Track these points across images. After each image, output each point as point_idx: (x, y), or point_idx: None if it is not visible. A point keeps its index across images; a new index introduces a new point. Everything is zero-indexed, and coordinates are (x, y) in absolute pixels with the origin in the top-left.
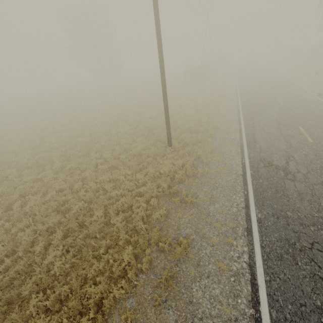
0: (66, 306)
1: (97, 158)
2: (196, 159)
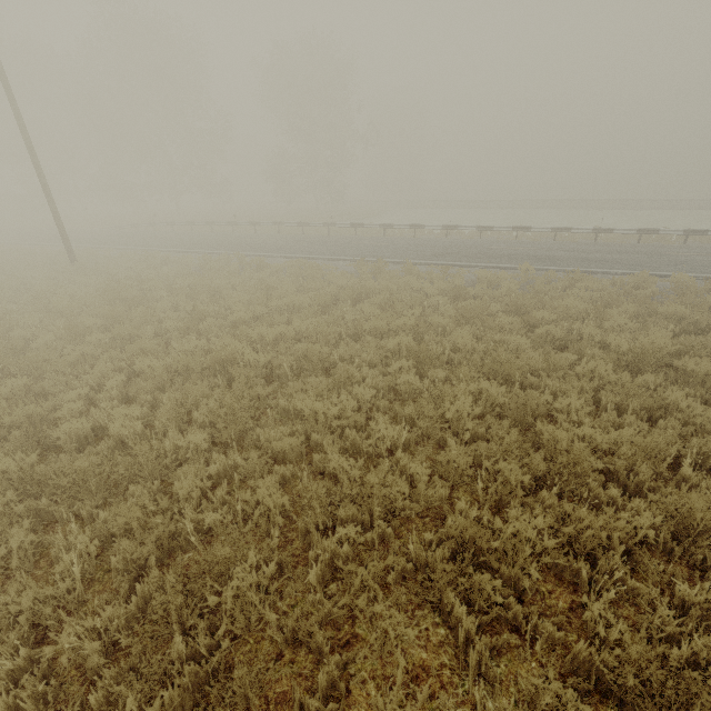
0: None
1: None
2: None
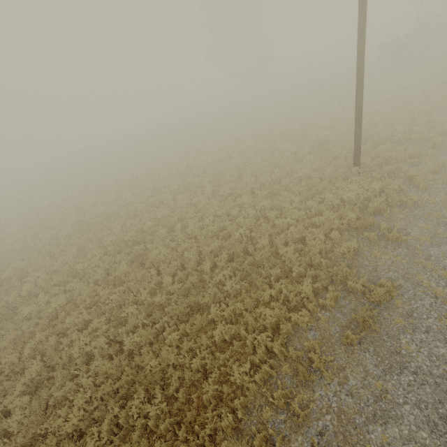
0: (240, 322)
1: (252, 182)
2: (403, 183)
